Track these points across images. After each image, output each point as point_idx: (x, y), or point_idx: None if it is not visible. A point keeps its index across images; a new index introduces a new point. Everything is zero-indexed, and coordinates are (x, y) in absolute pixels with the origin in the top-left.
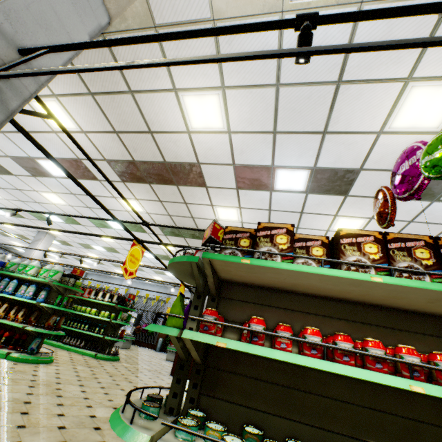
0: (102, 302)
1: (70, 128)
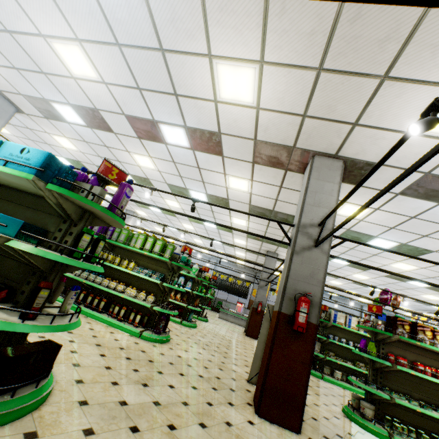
0: None
1: (242, 189)
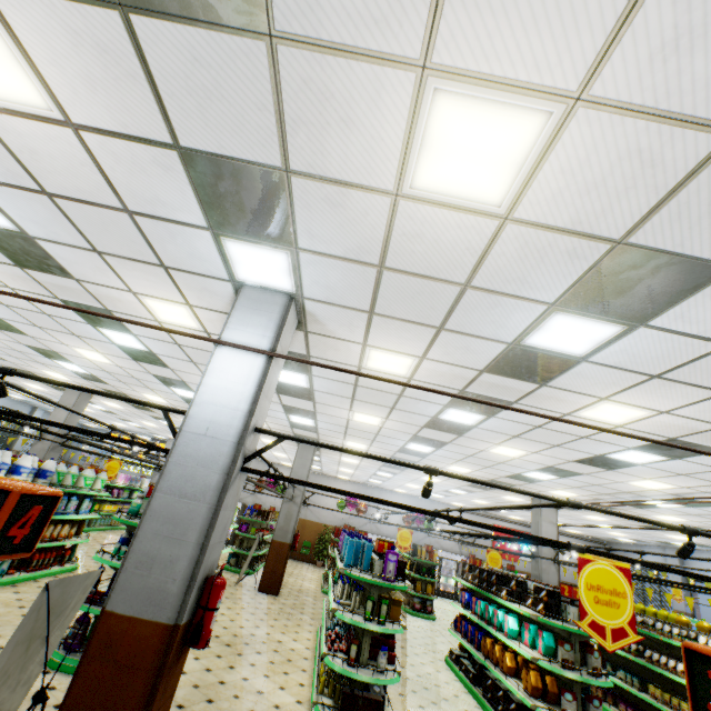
0: None
1: None
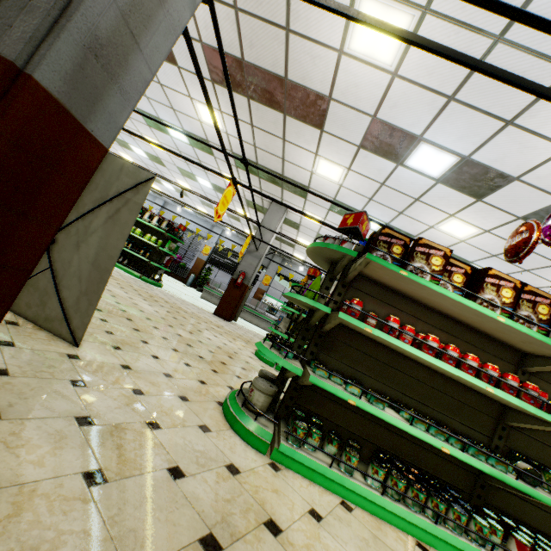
0: (149, 225)
1: None
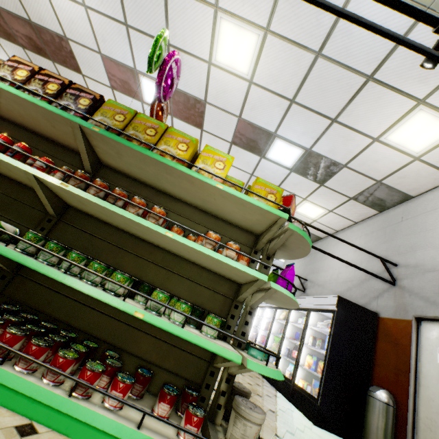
0: None
1: None
